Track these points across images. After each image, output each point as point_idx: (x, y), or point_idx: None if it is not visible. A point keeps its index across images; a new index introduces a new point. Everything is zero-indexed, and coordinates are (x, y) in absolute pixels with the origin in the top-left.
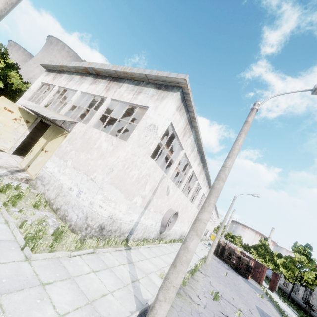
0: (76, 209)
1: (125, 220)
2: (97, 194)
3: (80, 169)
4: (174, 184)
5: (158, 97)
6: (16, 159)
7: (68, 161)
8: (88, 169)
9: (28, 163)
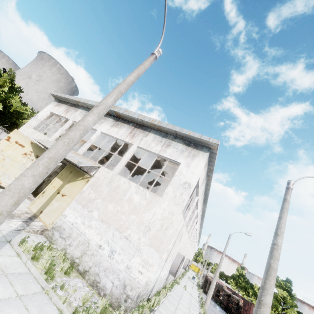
0: (109, 274)
1: (152, 279)
2: (135, 256)
3: (110, 223)
4: (185, 229)
5: (189, 154)
6: None
7: (93, 212)
8: (120, 224)
9: (40, 207)
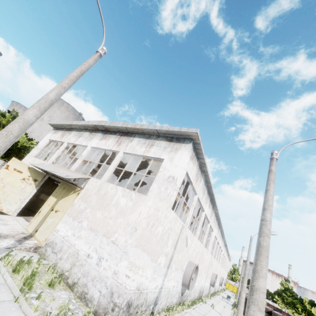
0: (97, 283)
1: (150, 287)
2: (122, 260)
3: (98, 230)
4: (191, 232)
5: (172, 149)
6: (20, 222)
7: (83, 222)
8: (108, 230)
9: (36, 226)
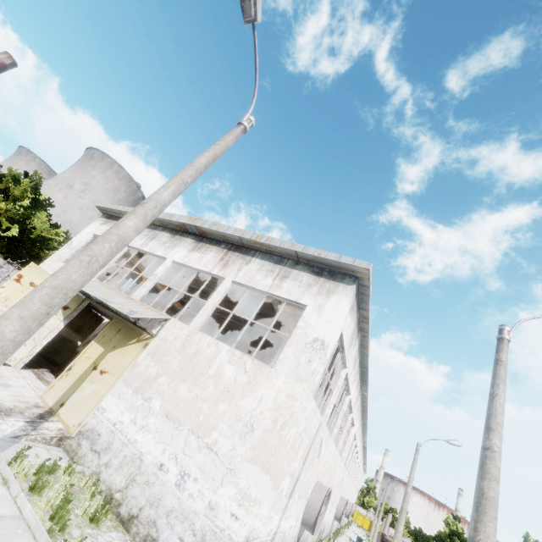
0: (176, 521)
1: (263, 534)
2: (224, 484)
3: (181, 419)
4: (328, 432)
5: (321, 290)
6: (30, 381)
7: (152, 400)
8: (200, 422)
9: (61, 395)
